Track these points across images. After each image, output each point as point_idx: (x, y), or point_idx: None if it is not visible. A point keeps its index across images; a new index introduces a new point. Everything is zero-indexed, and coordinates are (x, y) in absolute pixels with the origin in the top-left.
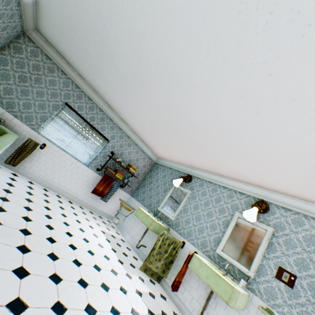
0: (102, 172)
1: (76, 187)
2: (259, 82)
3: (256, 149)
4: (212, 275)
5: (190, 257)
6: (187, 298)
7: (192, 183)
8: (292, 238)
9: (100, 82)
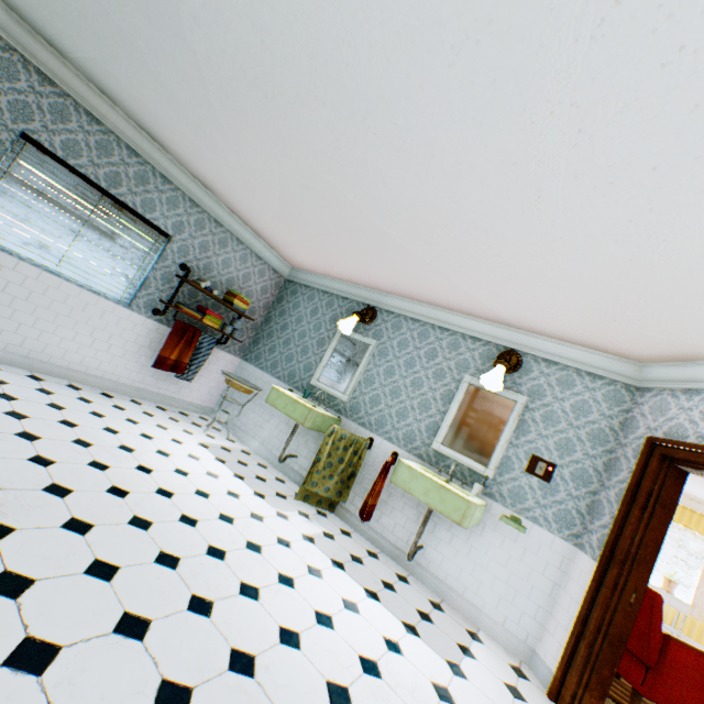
0: (168, 316)
1: (111, 359)
2: (555, 143)
3: (517, 264)
4: (434, 489)
5: (389, 464)
6: (386, 525)
7: (378, 324)
8: (554, 410)
9: (123, 72)
